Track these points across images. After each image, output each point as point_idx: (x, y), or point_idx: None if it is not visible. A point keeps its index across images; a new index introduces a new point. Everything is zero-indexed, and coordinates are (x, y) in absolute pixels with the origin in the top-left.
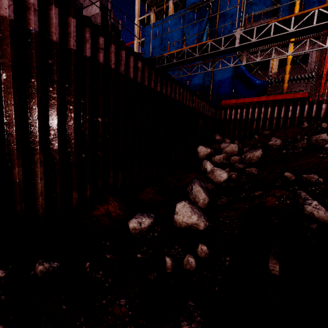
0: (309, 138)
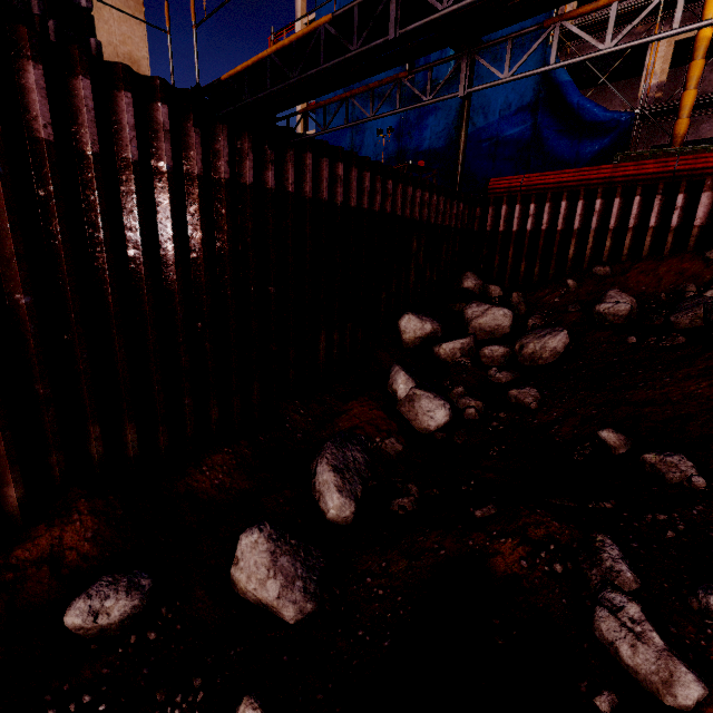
0: (711, 305)
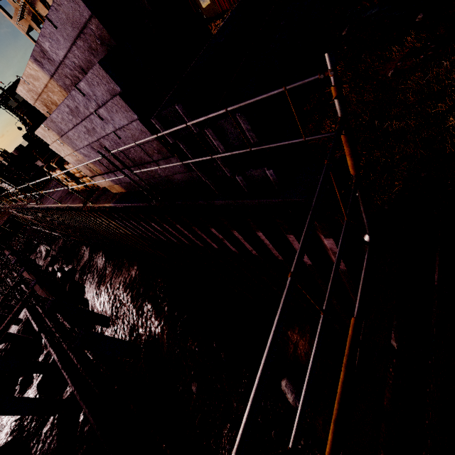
0: None
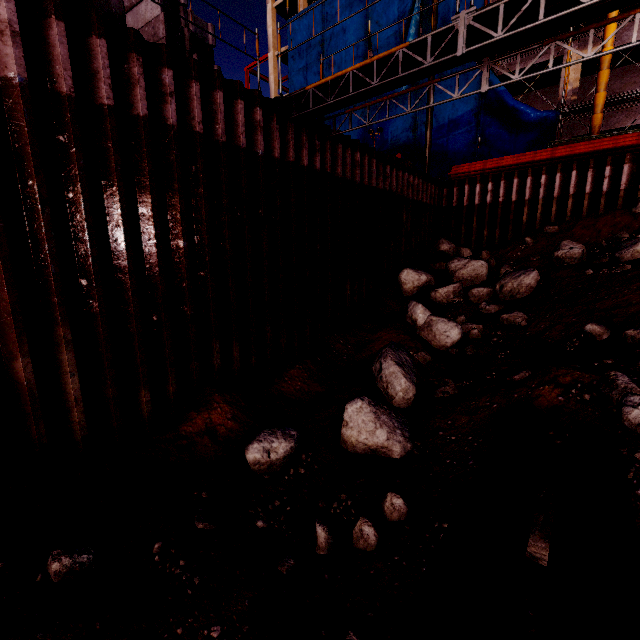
0: None
